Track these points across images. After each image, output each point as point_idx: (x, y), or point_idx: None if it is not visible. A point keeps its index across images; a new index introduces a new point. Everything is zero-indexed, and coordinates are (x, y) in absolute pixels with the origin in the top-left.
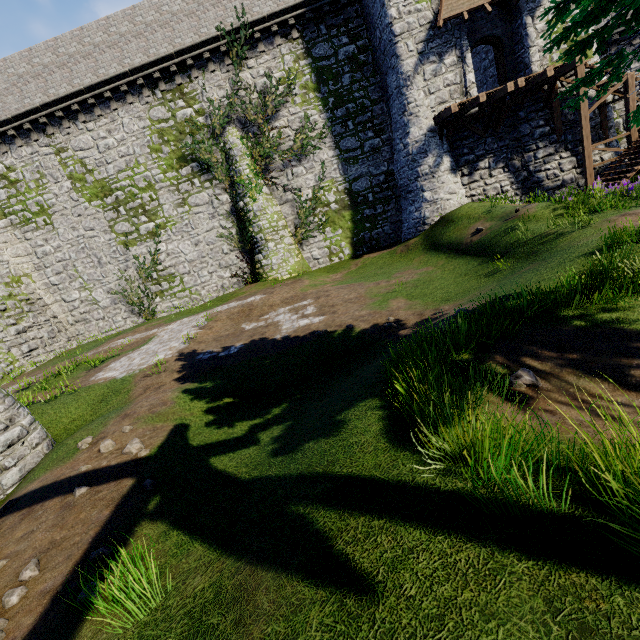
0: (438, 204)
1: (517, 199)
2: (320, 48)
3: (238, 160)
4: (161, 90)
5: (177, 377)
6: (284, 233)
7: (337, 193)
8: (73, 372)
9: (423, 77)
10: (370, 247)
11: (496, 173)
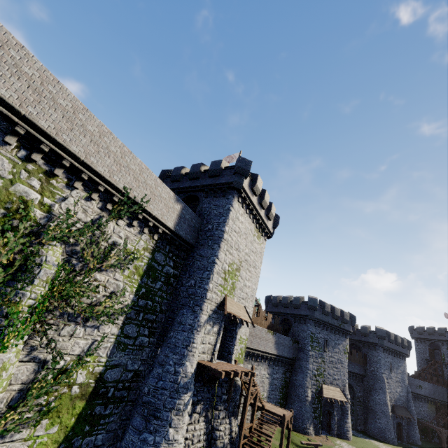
0: (174, 446)
1: None
2: (160, 255)
3: (35, 283)
4: (32, 157)
5: None
6: None
7: (90, 374)
8: None
9: (205, 330)
10: None
11: (201, 420)
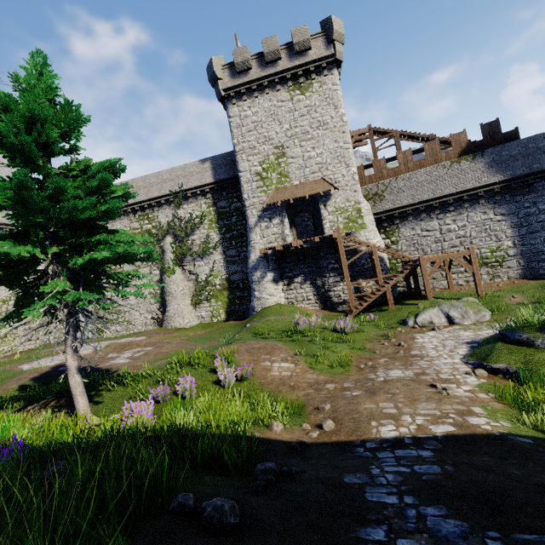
0: (261, 300)
1: (317, 305)
2: (222, 203)
3: (166, 254)
4: (138, 215)
5: (36, 377)
6: (184, 298)
7: (221, 279)
8: (22, 360)
9: (260, 228)
10: (238, 316)
11: (305, 287)
